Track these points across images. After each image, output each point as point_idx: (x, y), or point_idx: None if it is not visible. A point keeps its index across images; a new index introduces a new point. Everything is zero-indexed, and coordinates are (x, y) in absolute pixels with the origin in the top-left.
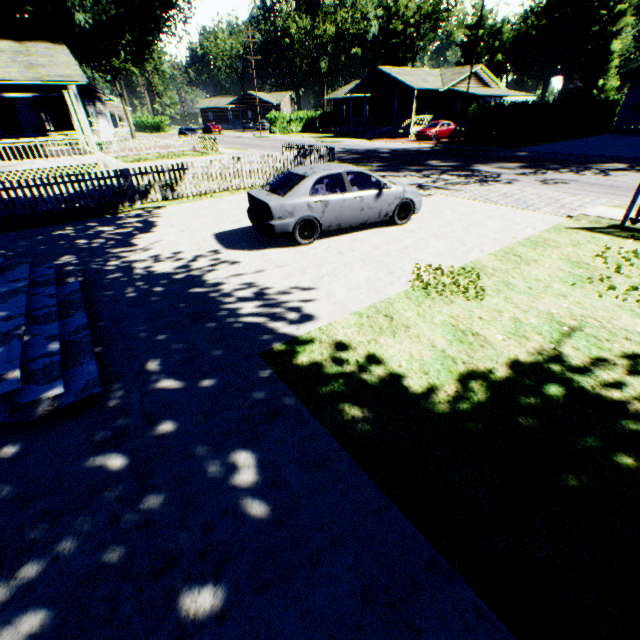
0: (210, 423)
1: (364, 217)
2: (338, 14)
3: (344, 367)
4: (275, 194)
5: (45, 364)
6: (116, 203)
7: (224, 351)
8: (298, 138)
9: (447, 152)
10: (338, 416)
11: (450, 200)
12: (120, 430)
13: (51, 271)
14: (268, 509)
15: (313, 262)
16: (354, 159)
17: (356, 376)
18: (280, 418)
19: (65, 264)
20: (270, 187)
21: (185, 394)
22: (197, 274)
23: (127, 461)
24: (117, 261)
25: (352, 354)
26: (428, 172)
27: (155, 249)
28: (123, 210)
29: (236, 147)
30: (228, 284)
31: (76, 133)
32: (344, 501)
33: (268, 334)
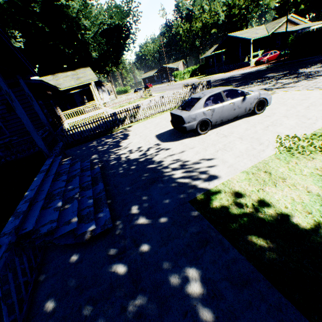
0: (168, 247)
1: (236, 113)
2: (202, 16)
3: (244, 209)
4: (184, 110)
5: (87, 212)
6: (112, 128)
7: (169, 200)
8: (188, 80)
9: (277, 67)
10: (249, 245)
11: (288, 93)
12: (122, 249)
13: (88, 163)
14: (214, 316)
15: (210, 143)
16: (221, 84)
17: (255, 215)
18: (209, 245)
19: (93, 159)
20: (181, 107)
21: (152, 227)
22: (150, 157)
23: (126, 269)
24: (114, 155)
25: (248, 199)
26: (268, 80)
27: (129, 147)
28: (115, 130)
29: (160, 92)
30: (166, 161)
31: (95, 101)
32: (271, 318)
33: (192, 188)
